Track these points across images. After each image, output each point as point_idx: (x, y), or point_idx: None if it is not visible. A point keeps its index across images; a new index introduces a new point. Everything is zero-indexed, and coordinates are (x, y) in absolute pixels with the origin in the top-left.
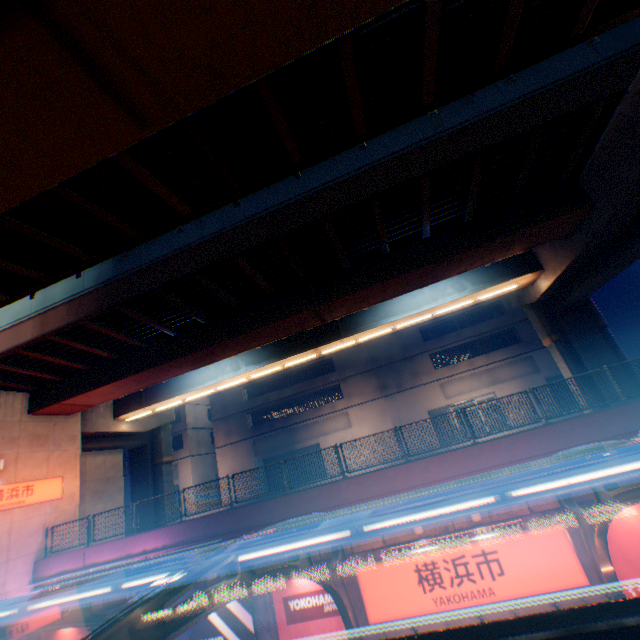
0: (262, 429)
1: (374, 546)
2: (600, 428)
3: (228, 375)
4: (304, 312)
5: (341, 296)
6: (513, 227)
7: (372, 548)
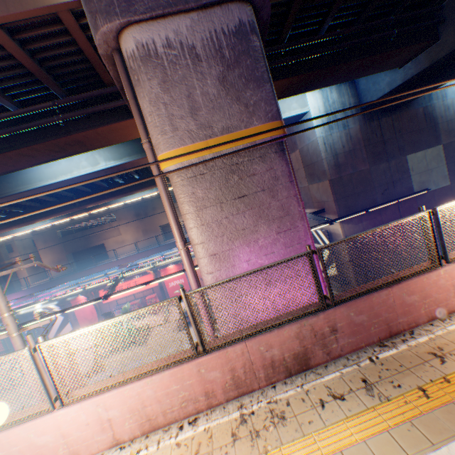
0: (69, 238)
1: (106, 284)
2: (171, 247)
3: (40, 225)
4: (73, 209)
5: (89, 204)
6: (153, 183)
7: (105, 285)
